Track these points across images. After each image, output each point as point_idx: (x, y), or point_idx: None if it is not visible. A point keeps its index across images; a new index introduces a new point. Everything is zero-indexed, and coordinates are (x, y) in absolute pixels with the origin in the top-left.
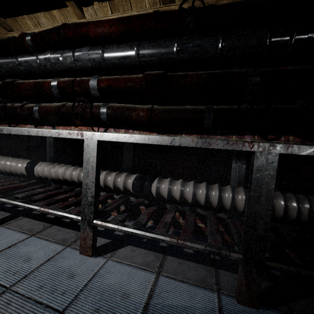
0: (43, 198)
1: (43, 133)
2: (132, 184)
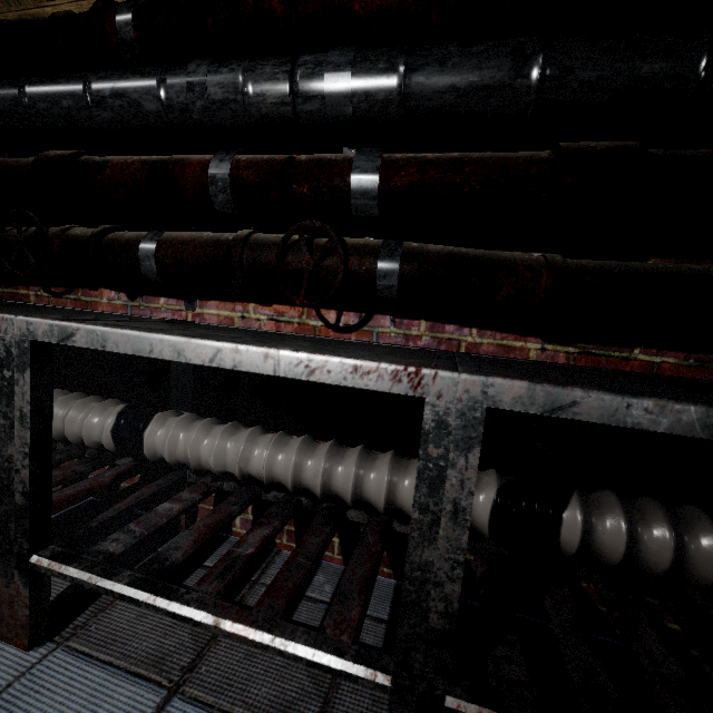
0: (195, 550)
1: (240, 361)
2: (490, 513)
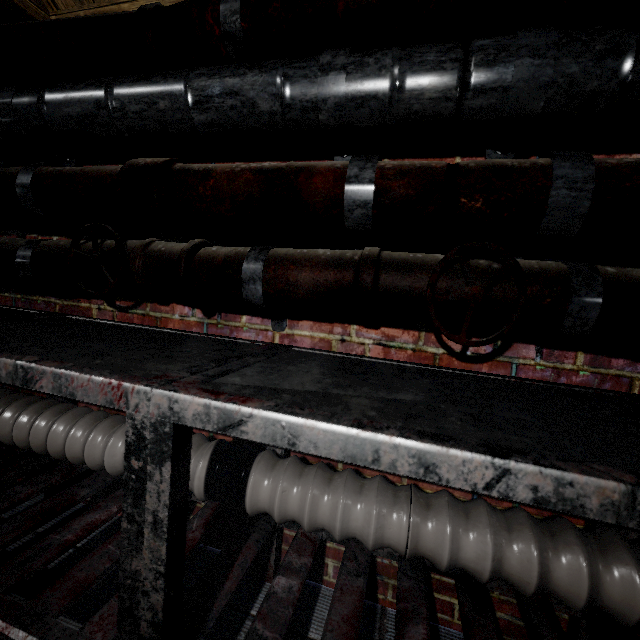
0: None
1: (546, 494)
2: None
